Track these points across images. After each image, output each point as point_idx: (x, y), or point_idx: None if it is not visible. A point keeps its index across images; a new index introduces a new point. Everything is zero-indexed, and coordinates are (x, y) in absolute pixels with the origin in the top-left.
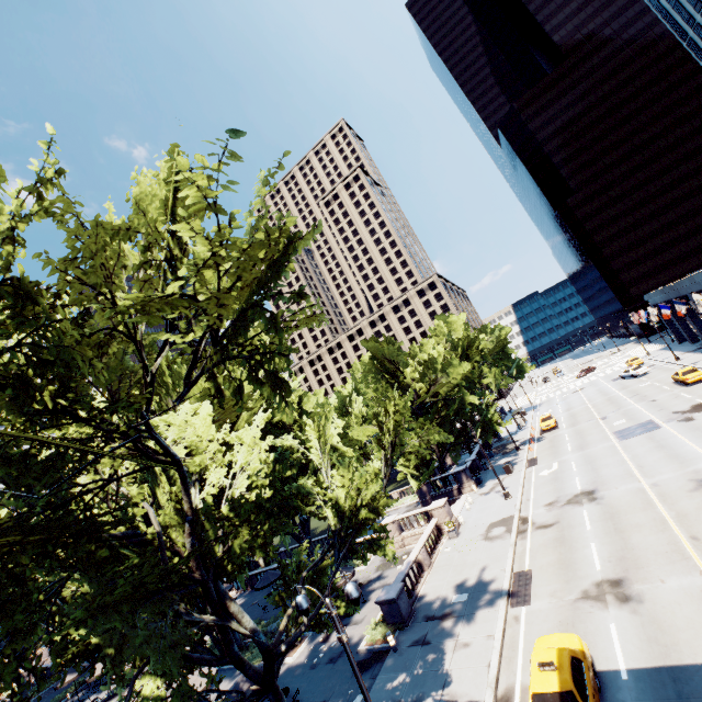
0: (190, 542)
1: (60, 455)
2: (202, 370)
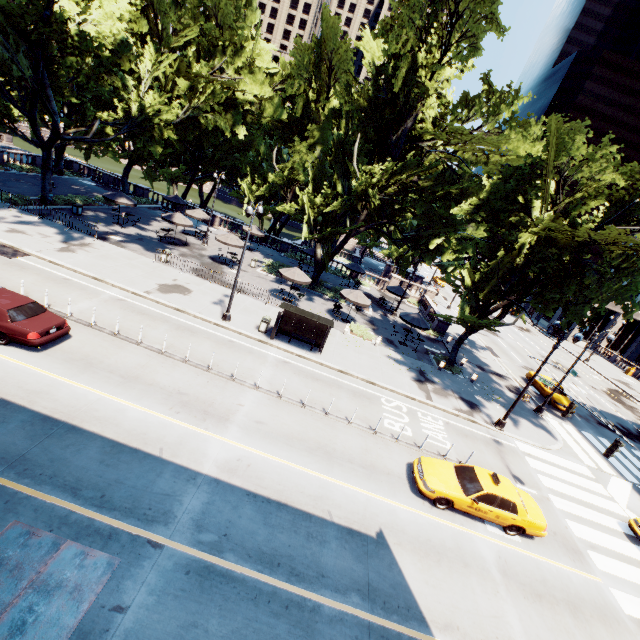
0: None
1: None
2: None
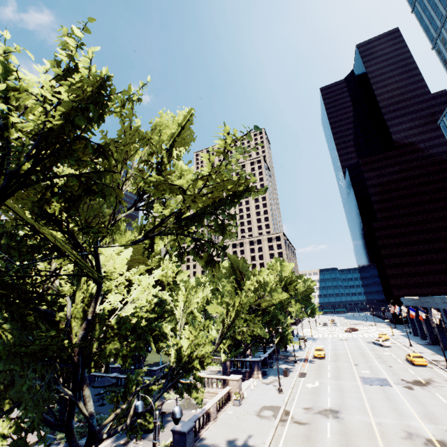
0: (82, 334)
1: (42, 245)
2: (158, 231)
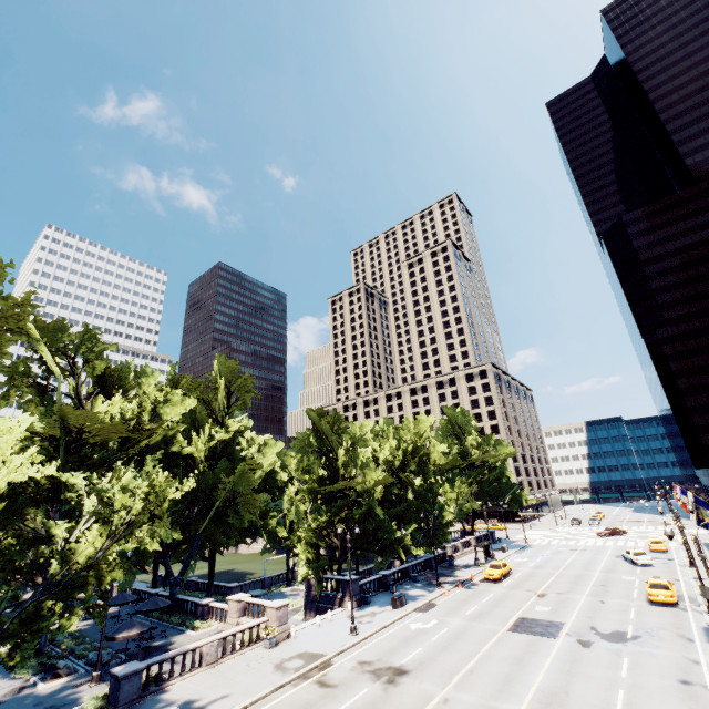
0: None
1: None
2: None
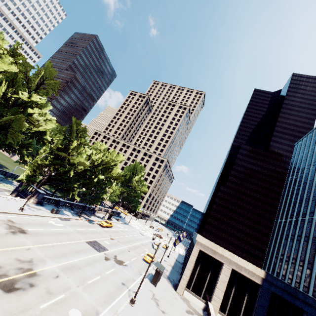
0: None
1: None
2: None
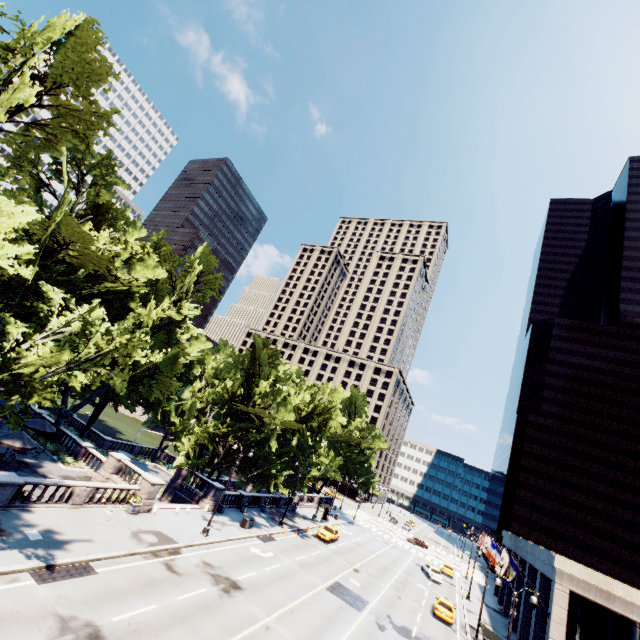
0: None
1: None
2: None
